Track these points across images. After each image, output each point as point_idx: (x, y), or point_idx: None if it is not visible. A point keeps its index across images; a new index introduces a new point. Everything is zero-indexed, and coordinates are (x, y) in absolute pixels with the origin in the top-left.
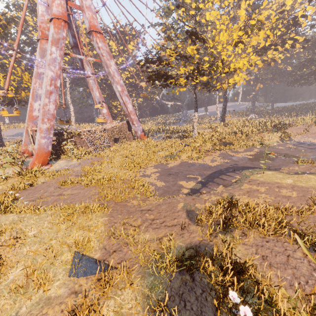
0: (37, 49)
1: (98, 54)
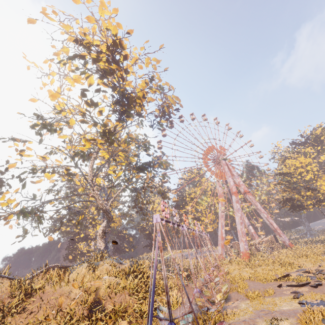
0: (219, 204)
1: (249, 201)
